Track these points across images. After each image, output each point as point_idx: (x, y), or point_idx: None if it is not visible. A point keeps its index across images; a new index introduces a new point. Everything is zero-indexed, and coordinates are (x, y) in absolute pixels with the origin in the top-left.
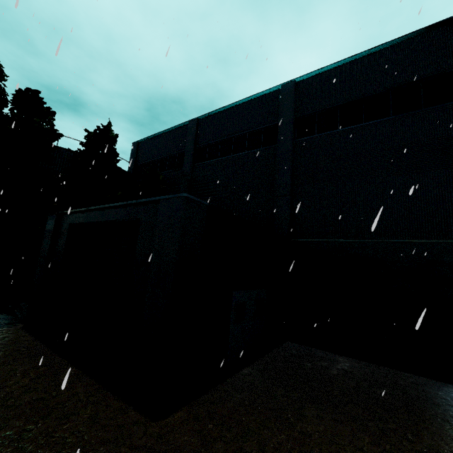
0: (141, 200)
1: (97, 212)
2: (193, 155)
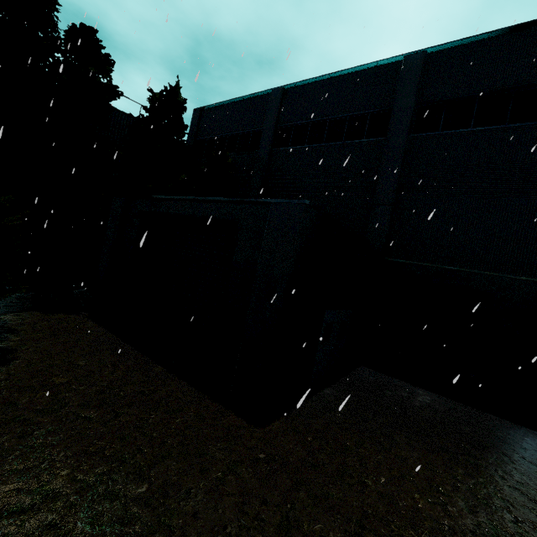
0: (247, 199)
1: (180, 203)
2: (273, 136)
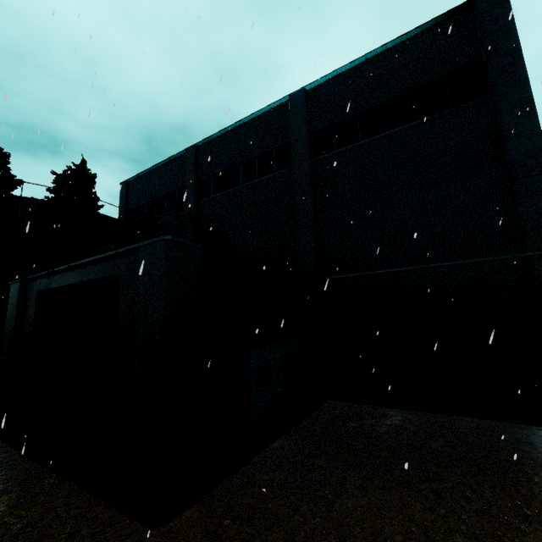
0: (117, 251)
1: (69, 273)
2: (195, 190)
